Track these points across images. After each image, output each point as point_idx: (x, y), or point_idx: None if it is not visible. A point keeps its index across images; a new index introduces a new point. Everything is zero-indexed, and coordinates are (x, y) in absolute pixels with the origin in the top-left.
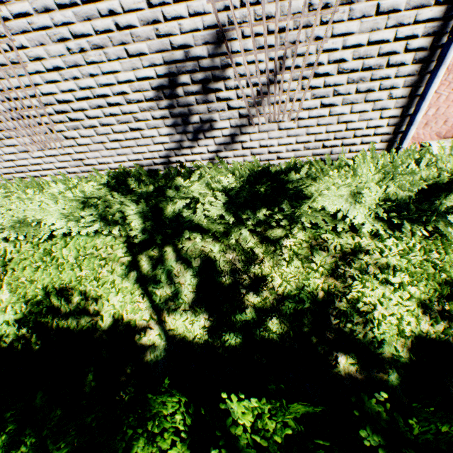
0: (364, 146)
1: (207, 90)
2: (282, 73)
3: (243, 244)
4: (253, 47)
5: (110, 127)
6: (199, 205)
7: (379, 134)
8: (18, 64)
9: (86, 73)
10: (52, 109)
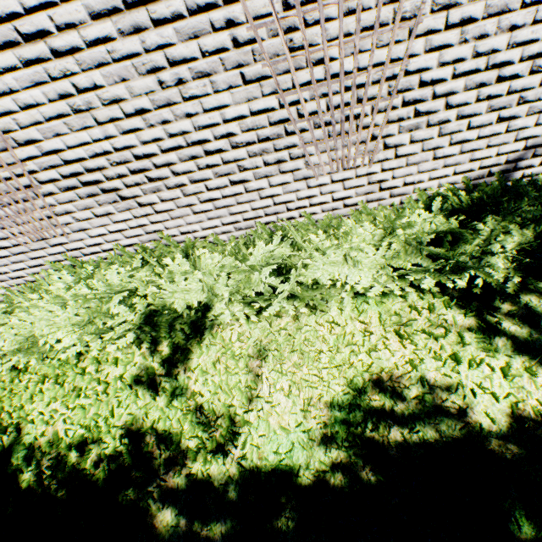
0: None
1: None
2: None
3: None
4: None
5: (468, 120)
6: None
7: None
8: (404, 21)
9: (506, 24)
10: (399, 99)
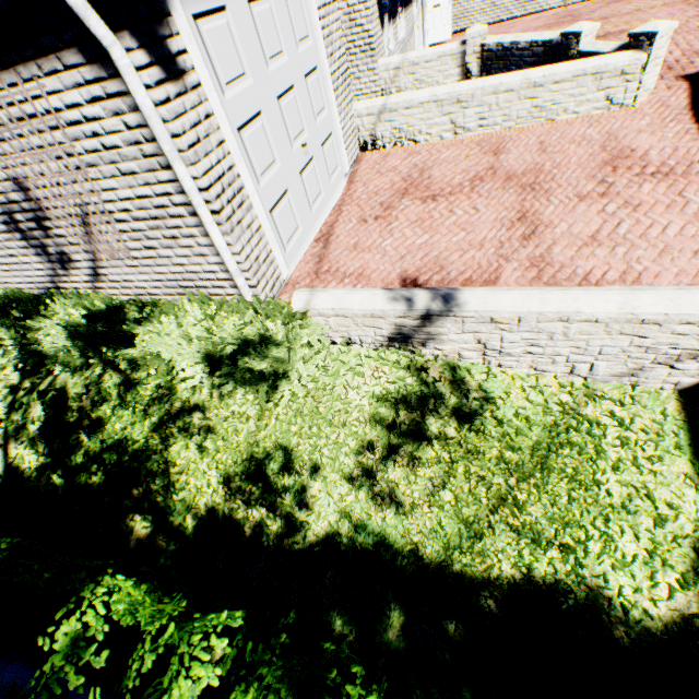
0: (220, 290)
1: (43, 227)
2: (88, 218)
3: (104, 383)
4: (48, 196)
5: None
6: (44, 338)
7: (223, 279)
8: None
9: None
10: None
